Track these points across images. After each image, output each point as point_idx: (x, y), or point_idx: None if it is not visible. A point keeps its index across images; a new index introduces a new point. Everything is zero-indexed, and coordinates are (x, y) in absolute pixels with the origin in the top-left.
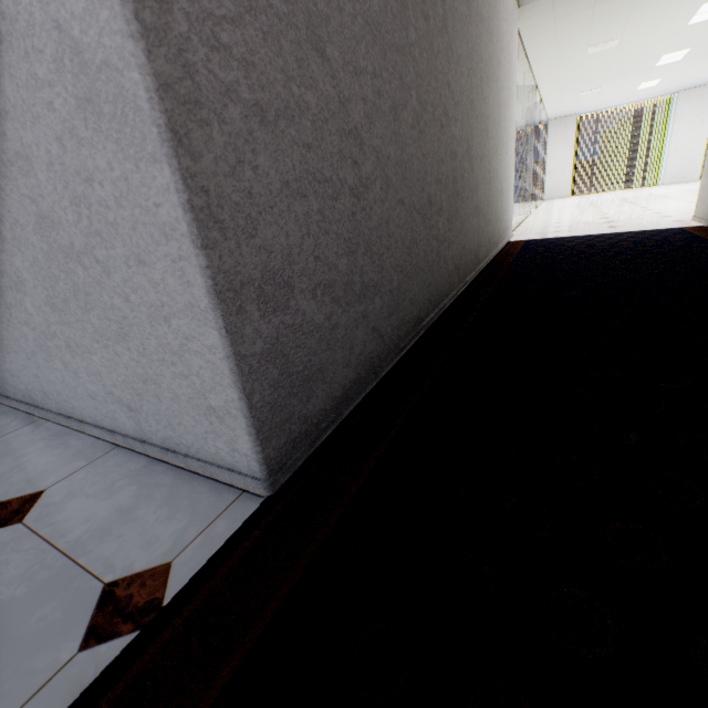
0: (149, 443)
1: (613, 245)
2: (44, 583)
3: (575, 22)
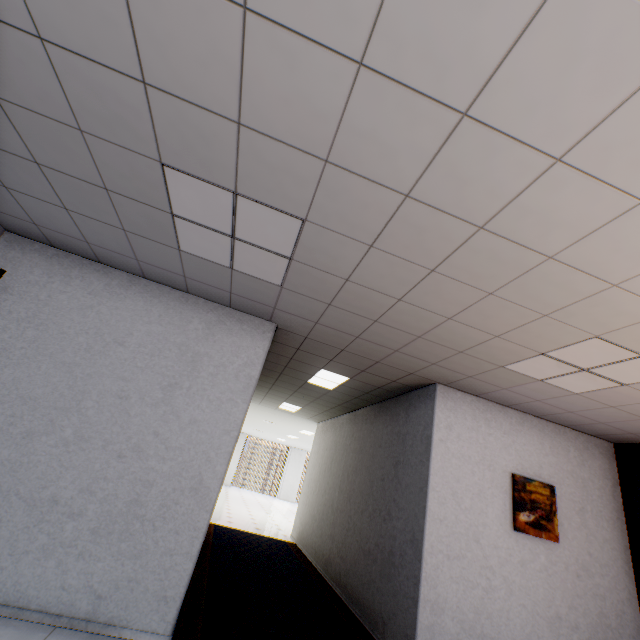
0: (95, 621)
1: (260, 543)
2: None
3: (263, 412)
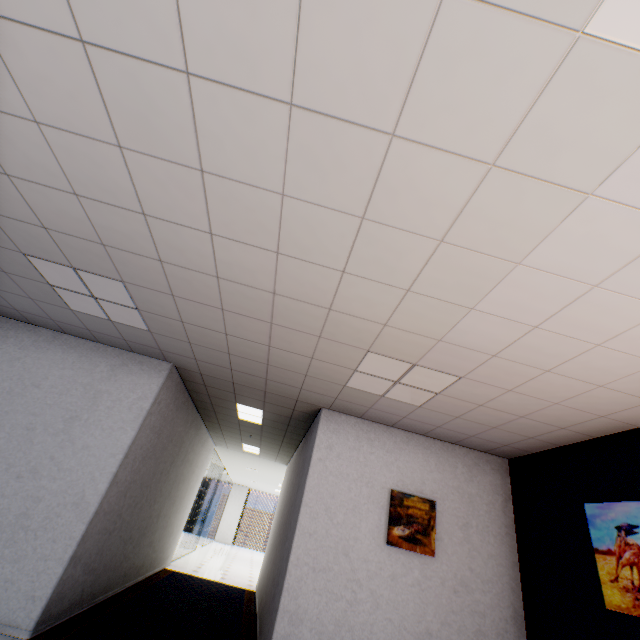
0: None
1: (210, 587)
2: None
3: (239, 458)
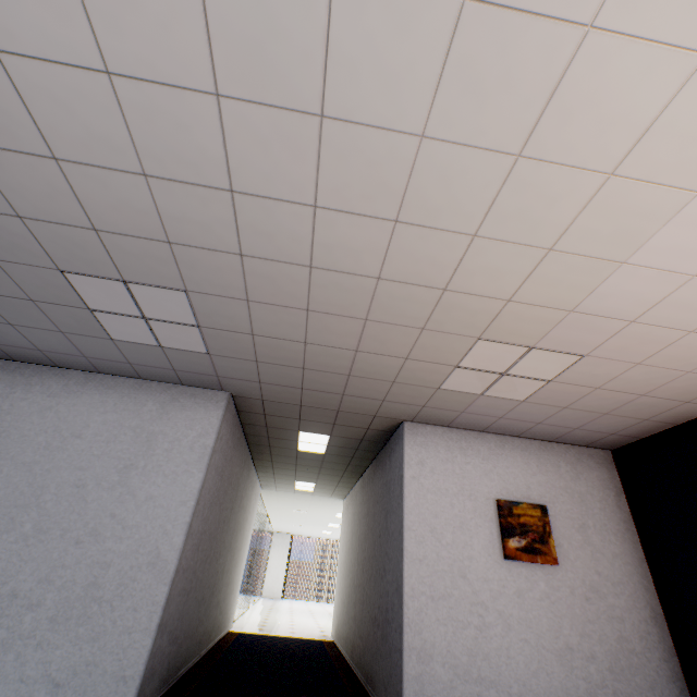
0: None
1: (287, 644)
2: None
3: (287, 500)
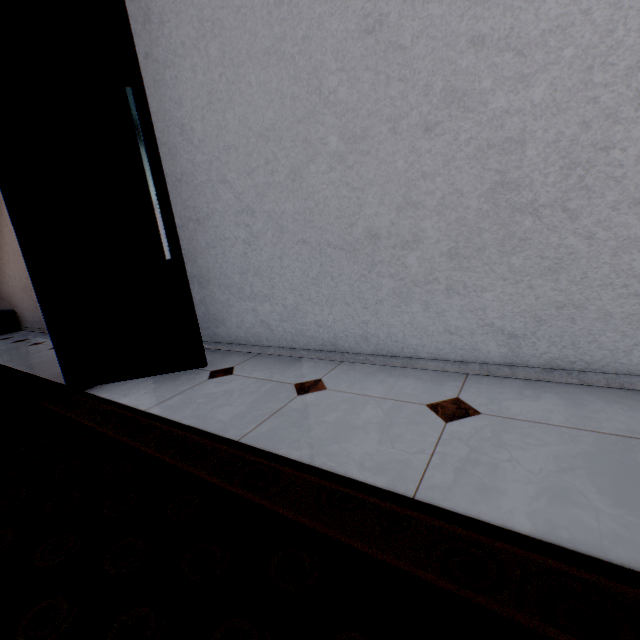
0: (521, 366)
1: None
2: (599, 443)
3: None
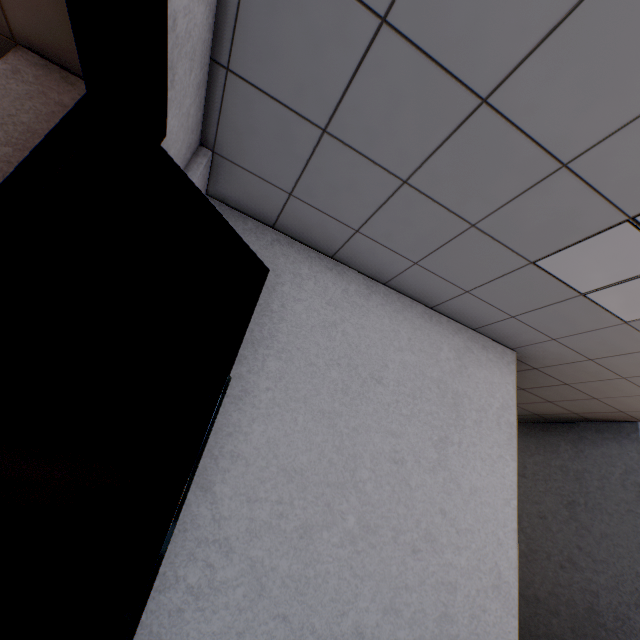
0: None
1: None
2: None
3: None
